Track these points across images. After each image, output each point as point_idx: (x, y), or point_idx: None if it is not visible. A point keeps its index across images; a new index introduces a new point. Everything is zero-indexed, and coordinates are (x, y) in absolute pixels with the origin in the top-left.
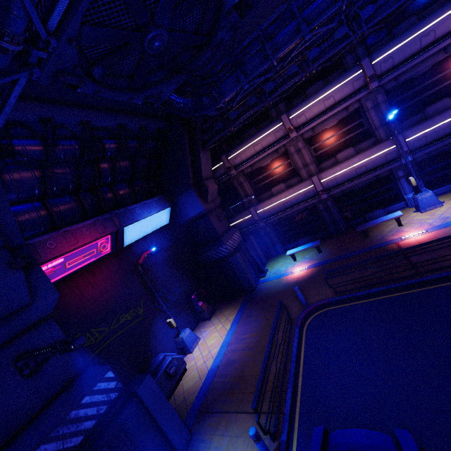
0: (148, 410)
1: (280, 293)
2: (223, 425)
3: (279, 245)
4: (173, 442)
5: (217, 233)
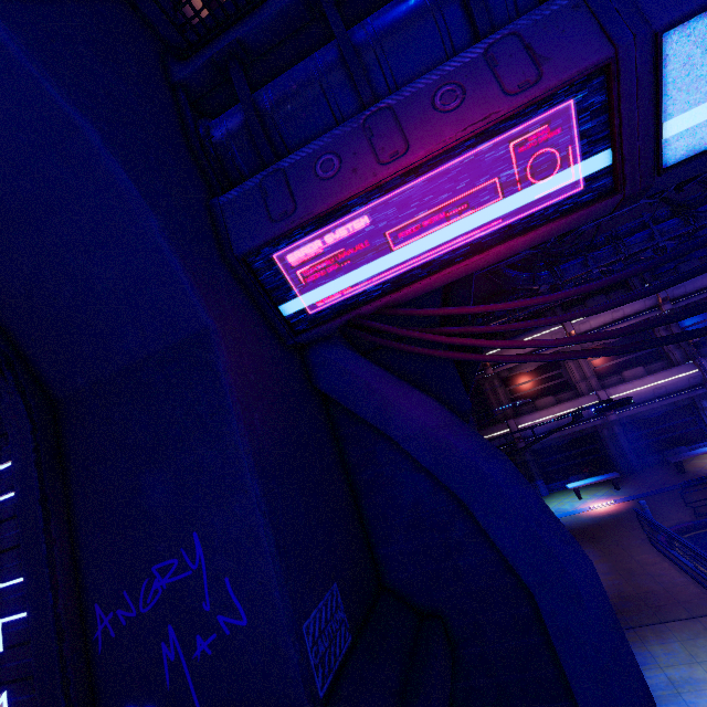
0: None
1: (592, 526)
2: (651, 636)
3: (541, 481)
4: None
5: None
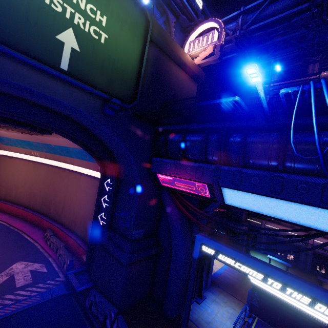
0: (210, 266)
1: None
2: (224, 294)
3: (263, 247)
4: (208, 283)
5: (241, 219)
